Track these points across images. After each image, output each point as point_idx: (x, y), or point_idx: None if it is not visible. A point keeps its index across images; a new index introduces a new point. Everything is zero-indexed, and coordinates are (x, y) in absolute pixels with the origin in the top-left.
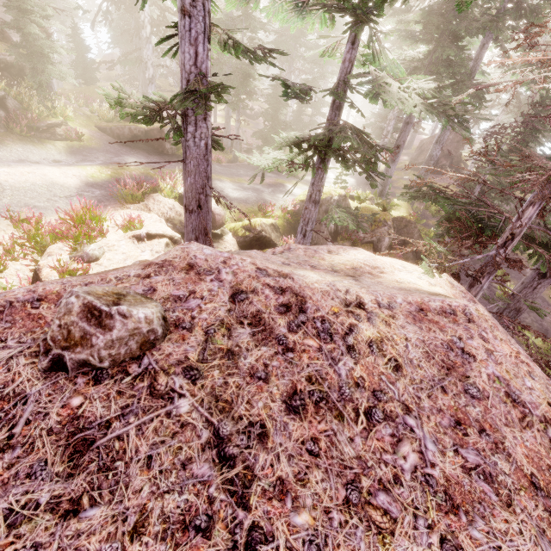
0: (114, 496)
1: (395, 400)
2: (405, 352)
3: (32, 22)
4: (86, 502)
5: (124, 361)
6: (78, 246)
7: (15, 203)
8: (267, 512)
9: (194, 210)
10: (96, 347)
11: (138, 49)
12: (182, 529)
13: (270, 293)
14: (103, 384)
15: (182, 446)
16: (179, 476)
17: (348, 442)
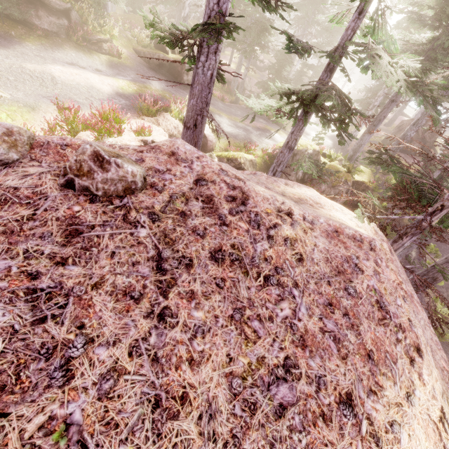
0: (87, 264)
1: (290, 277)
2: (311, 253)
3: None
4: (70, 261)
5: (112, 195)
6: (100, 137)
7: (62, 95)
8: (177, 304)
9: (190, 127)
10: (96, 180)
11: None
12: (122, 294)
13: (224, 186)
14: (95, 204)
15: (135, 253)
16: (129, 269)
17: (246, 288)
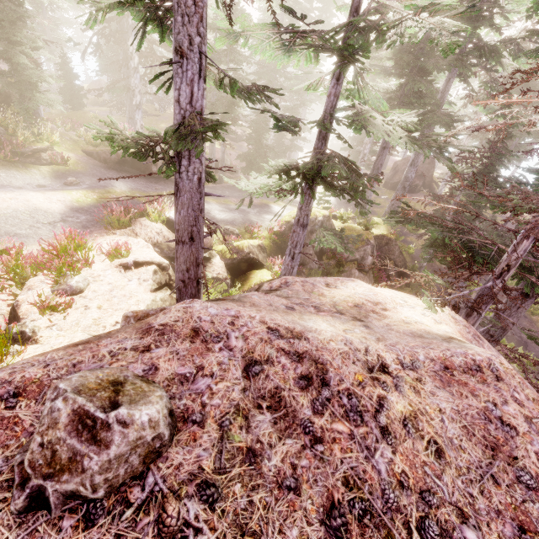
0: None
1: (447, 503)
2: (443, 429)
3: (21, 53)
4: None
5: (123, 483)
6: (61, 278)
7: None
8: None
9: (186, 242)
10: (89, 472)
11: (126, 78)
12: None
13: (287, 361)
14: (97, 526)
15: None
16: None
17: None
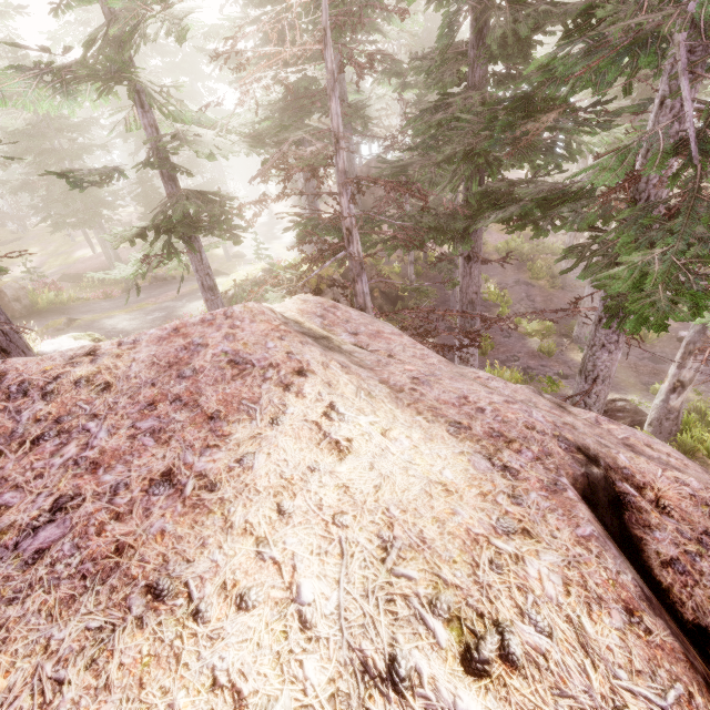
0: None
1: (83, 416)
2: (125, 372)
3: None
4: None
5: None
6: None
7: None
8: None
9: None
10: None
11: None
12: None
13: None
14: None
15: None
16: None
17: None
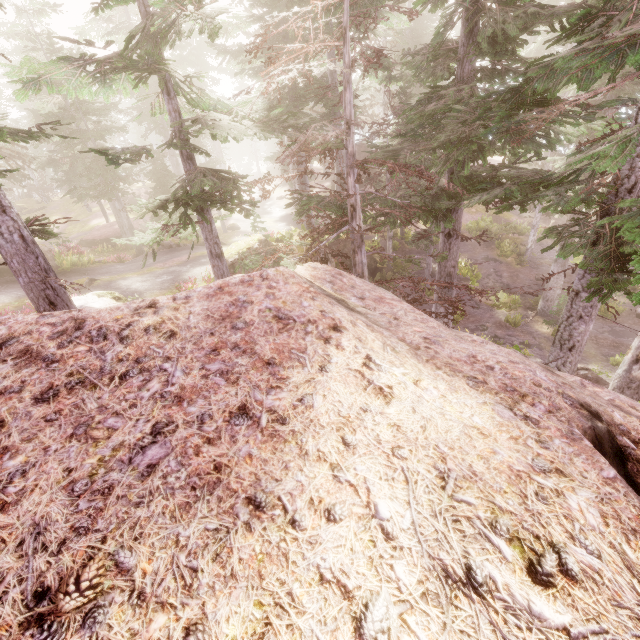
0: None
1: (158, 358)
2: (185, 322)
3: None
4: None
5: None
6: None
7: None
8: None
9: (47, 310)
10: None
11: None
12: None
13: (47, 328)
14: None
15: None
16: None
17: (95, 401)
